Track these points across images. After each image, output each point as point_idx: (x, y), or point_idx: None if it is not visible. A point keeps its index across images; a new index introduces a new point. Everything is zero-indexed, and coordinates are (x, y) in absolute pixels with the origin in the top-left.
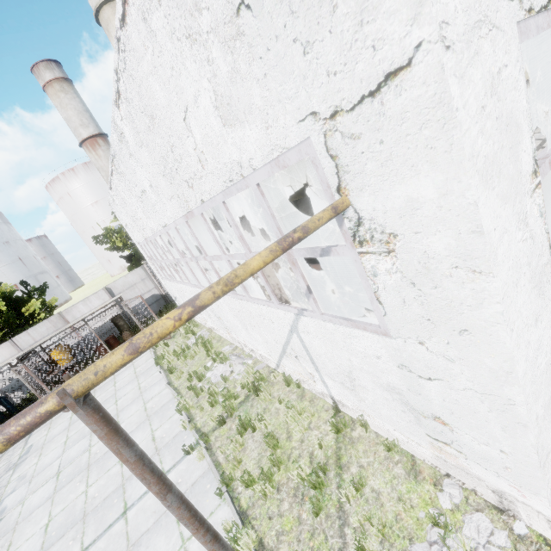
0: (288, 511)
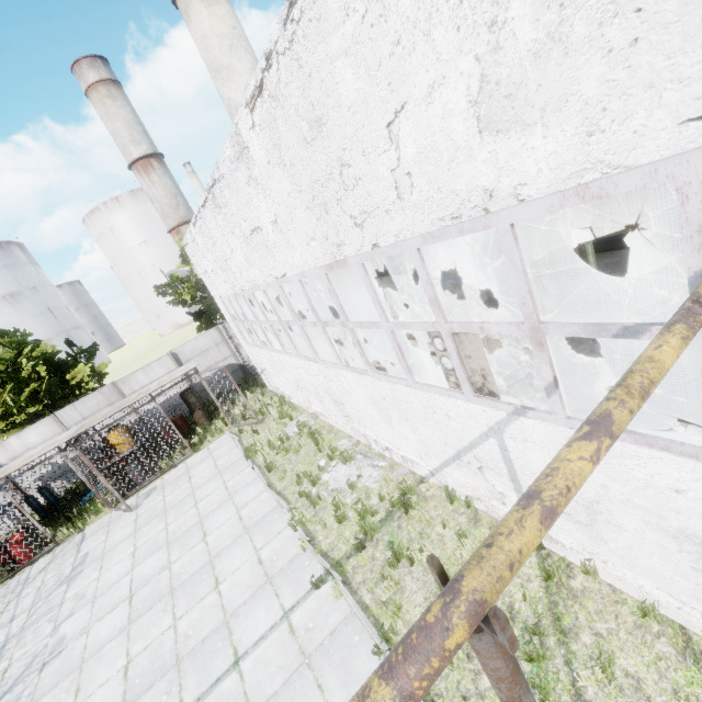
0: (493, 691)
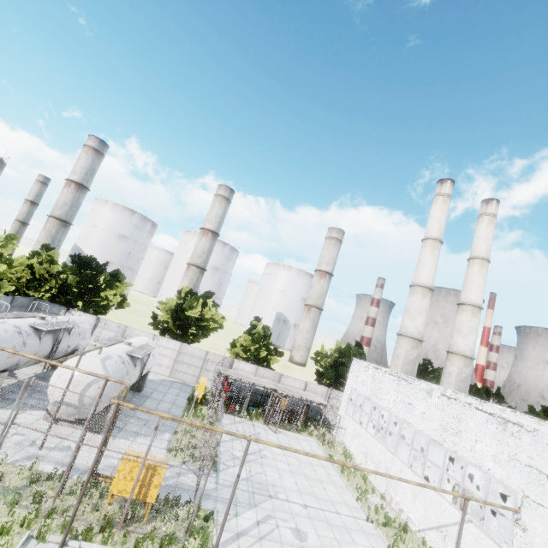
0: None
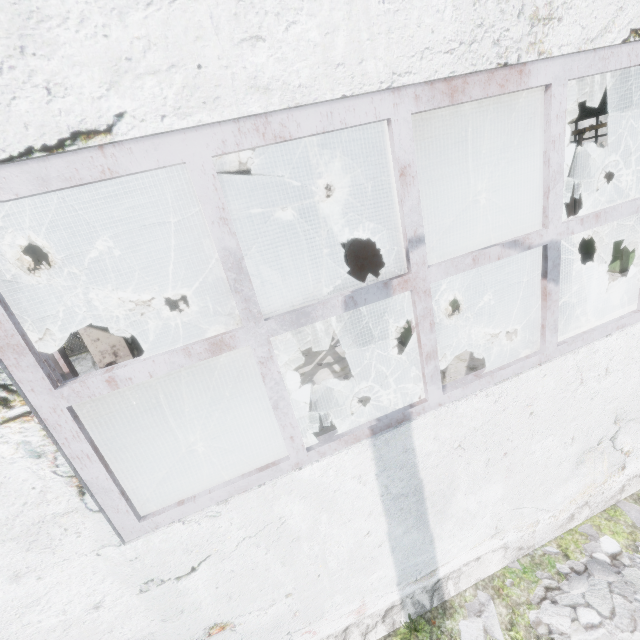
0: None
